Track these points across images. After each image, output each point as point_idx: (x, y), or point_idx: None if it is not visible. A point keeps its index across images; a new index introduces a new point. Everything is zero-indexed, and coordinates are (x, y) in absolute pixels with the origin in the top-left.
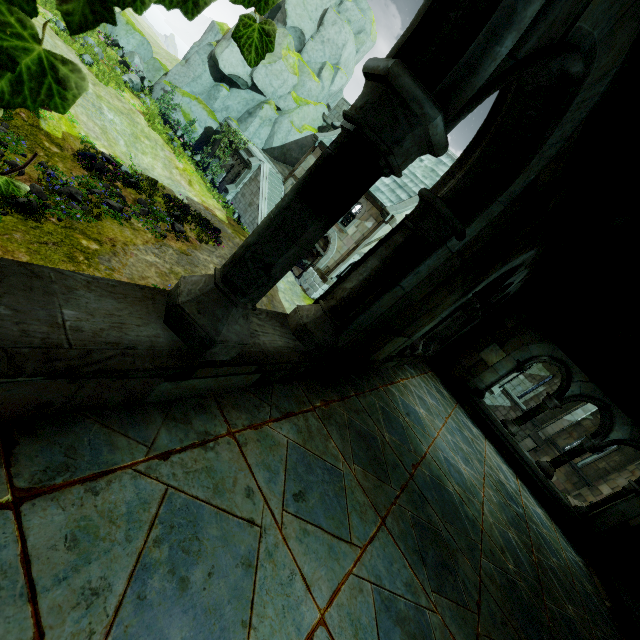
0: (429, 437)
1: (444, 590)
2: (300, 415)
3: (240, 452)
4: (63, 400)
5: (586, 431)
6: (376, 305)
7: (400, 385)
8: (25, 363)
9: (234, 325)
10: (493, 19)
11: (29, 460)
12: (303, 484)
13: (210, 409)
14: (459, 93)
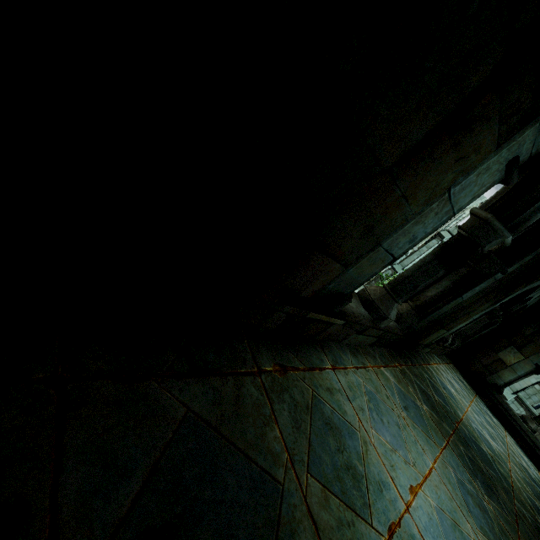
0: (461, 409)
1: (491, 499)
2: (391, 367)
3: (377, 377)
4: (333, 334)
5: None
6: (445, 307)
7: (434, 367)
8: (352, 317)
9: (393, 311)
10: (536, 204)
11: (328, 355)
12: (405, 403)
13: (360, 352)
14: (519, 227)
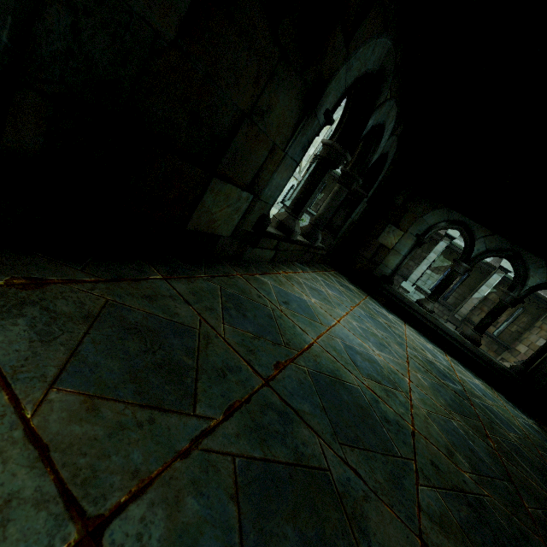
0: (321, 325)
1: None
2: None
3: None
4: None
5: (494, 303)
6: None
7: (280, 276)
8: None
9: None
10: None
11: None
12: None
13: None
14: None
